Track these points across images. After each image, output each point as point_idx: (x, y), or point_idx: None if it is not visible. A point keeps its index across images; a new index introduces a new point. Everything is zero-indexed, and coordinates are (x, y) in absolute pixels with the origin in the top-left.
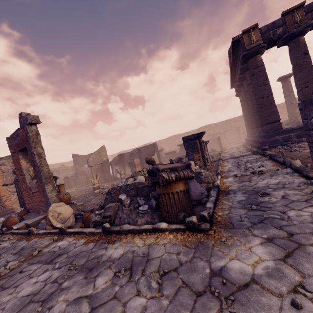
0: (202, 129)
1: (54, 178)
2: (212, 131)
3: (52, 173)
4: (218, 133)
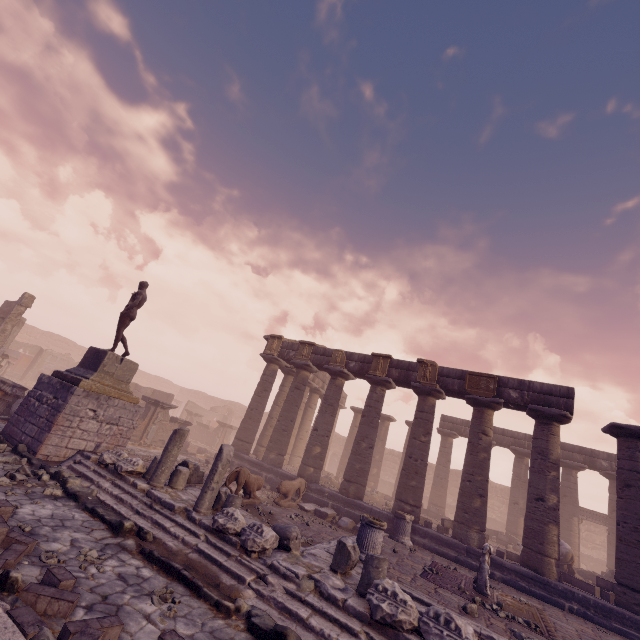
0: None
1: (3, 356)
2: None
3: (4, 350)
4: None
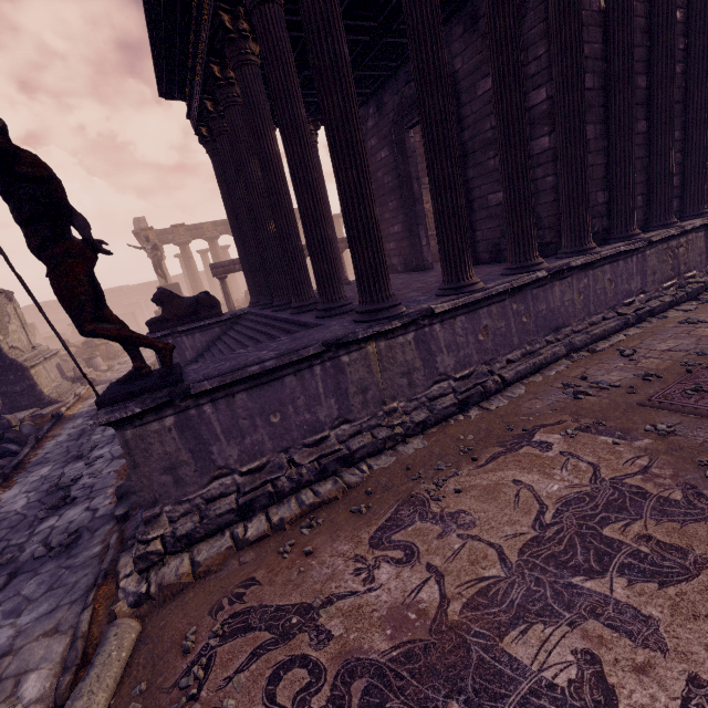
0: (107, 295)
1: None
2: (126, 298)
3: None
4: (137, 304)
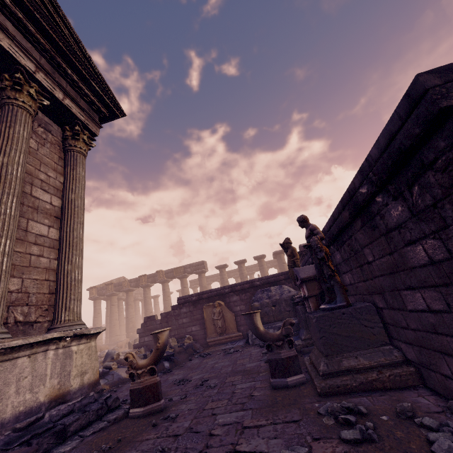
0: None
1: None
2: None
3: None
4: None
